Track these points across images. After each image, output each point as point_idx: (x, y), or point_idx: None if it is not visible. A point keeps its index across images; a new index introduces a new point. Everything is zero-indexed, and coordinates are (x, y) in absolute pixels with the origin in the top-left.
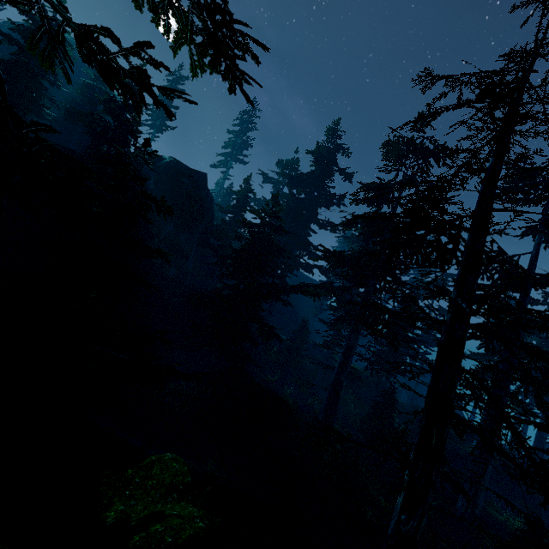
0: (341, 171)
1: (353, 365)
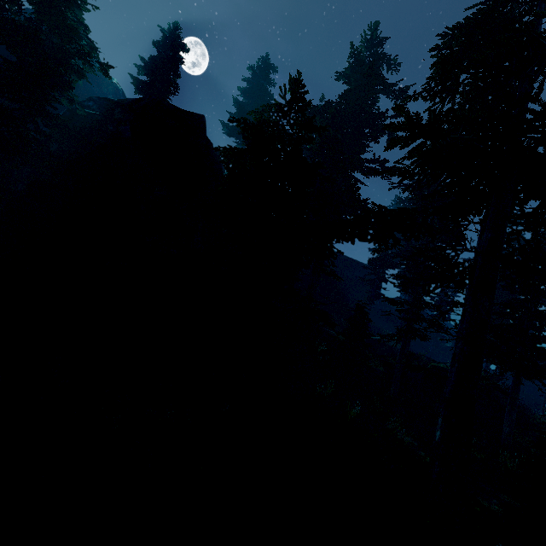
0: (389, 90)
1: (441, 365)
